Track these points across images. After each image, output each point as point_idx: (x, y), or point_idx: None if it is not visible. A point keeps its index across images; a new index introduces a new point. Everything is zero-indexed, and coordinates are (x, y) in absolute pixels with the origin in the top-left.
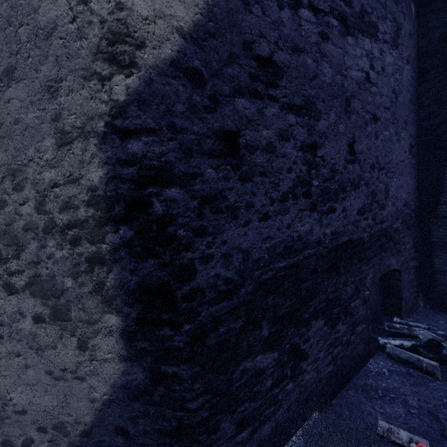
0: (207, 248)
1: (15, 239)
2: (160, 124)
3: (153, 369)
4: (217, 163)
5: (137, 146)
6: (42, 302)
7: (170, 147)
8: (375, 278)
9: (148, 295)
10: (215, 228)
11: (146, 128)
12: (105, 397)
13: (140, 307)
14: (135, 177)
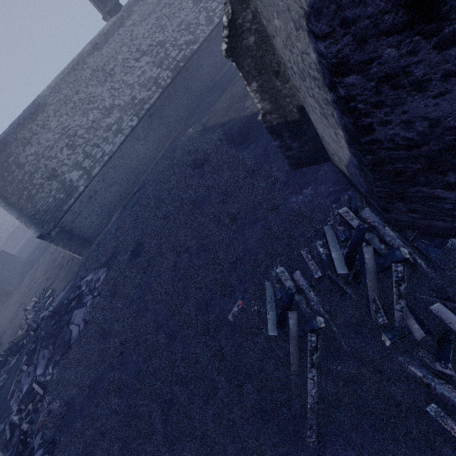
0: (385, 116)
1: (302, 73)
2: (333, 25)
3: (359, 164)
4: (399, 38)
5: (322, 47)
6: (319, 107)
7: (344, 43)
8: None
9: (349, 133)
10: (394, 102)
11: (322, 35)
12: (347, 159)
13: (348, 135)
14: (327, 67)
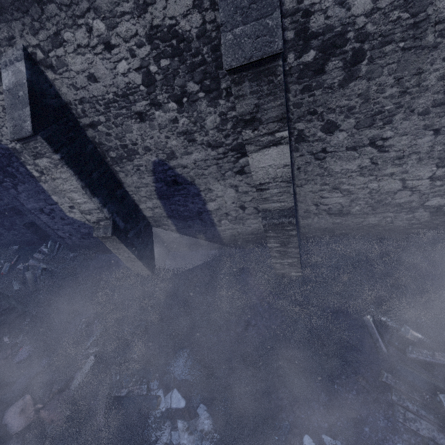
0: None
1: None
2: None
3: None
4: None
5: None
6: None
7: None
8: (23, 223)
9: None
10: None
11: None
12: None
13: None
14: None
